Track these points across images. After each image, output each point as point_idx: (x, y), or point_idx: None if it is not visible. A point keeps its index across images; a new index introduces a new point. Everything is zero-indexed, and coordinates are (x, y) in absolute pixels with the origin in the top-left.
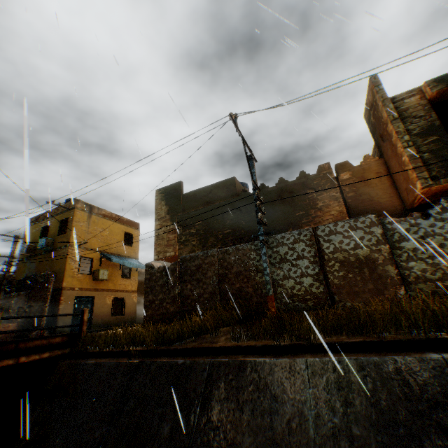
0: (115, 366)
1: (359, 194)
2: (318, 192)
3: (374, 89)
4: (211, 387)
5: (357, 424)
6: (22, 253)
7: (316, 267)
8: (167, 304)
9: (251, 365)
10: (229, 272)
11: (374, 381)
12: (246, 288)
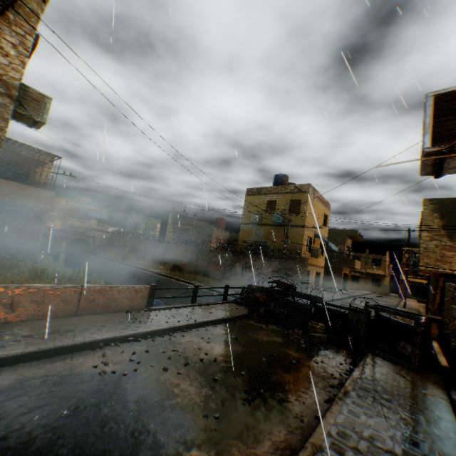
0: None
1: None
2: None
3: None
4: None
5: None
6: (254, 221)
7: None
8: None
9: None
10: None
11: None
12: None
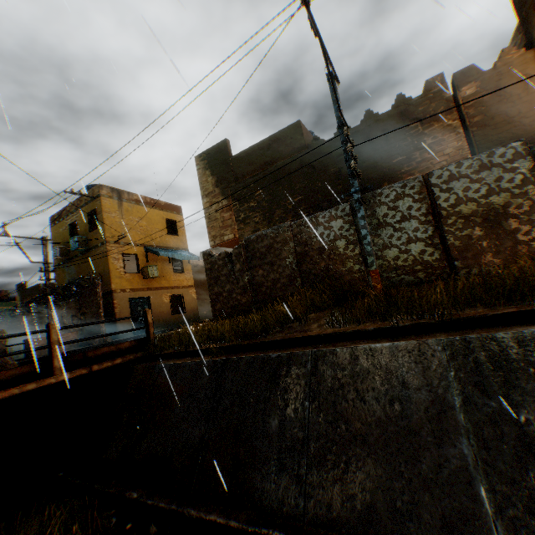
0: (197, 366)
1: (490, 116)
2: (425, 124)
3: None
4: (319, 379)
5: (524, 408)
6: (56, 257)
7: (429, 228)
8: (238, 295)
9: (366, 352)
10: (310, 249)
11: None
12: (334, 265)
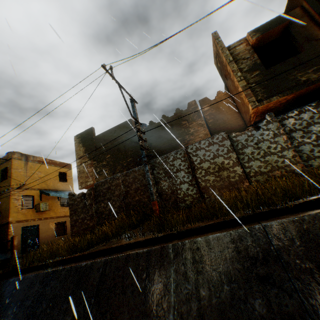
0: (35, 277)
1: (216, 119)
2: (190, 122)
3: (216, 42)
4: (104, 280)
5: (203, 287)
6: None
7: (190, 176)
8: (87, 221)
9: (134, 257)
10: (130, 189)
11: (217, 251)
12: (143, 199)
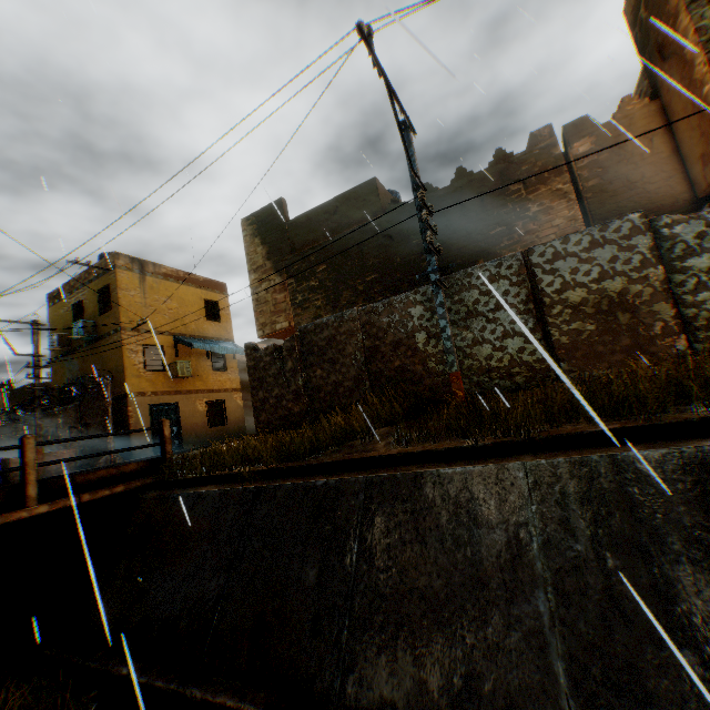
0: (222, 496)
1: (608, 180)
2: (530, 187)
3: None
4: (373, 515)
5: (615, 552)
6: (53, 348)
7: (530, 320)
8: (288, 403)
9: (433, 479)
10: (382, 343)
11: (644, 487)
12: (412, 365)
